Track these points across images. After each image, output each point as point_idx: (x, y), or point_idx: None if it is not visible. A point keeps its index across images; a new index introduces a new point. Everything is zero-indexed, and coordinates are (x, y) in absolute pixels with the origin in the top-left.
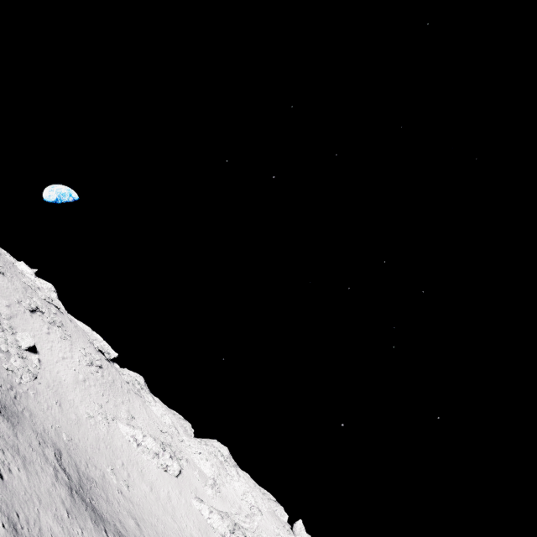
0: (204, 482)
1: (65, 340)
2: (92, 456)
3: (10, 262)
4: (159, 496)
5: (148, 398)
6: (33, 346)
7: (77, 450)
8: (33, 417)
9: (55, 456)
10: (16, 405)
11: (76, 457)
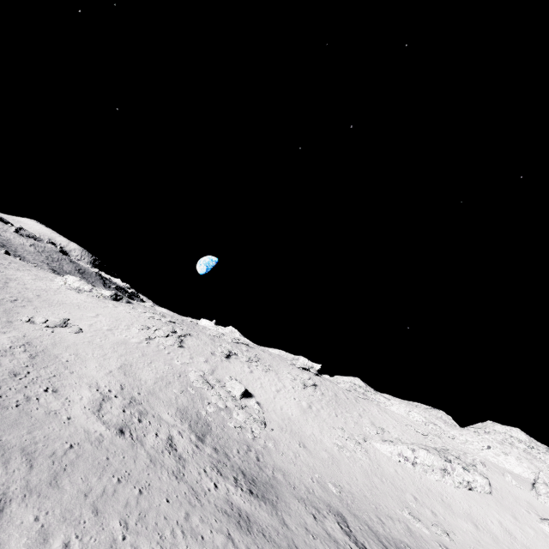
0: (531, 491)
1: (268, 372)
2: (376, 502)
3: (192, 323)
4: (493, 534)
5: (379, 398)
6: (245, 391)
7: (356, 502)
8: (287, 477)
9: (341, 529)
10: (263, 470)
11: (362, 514)
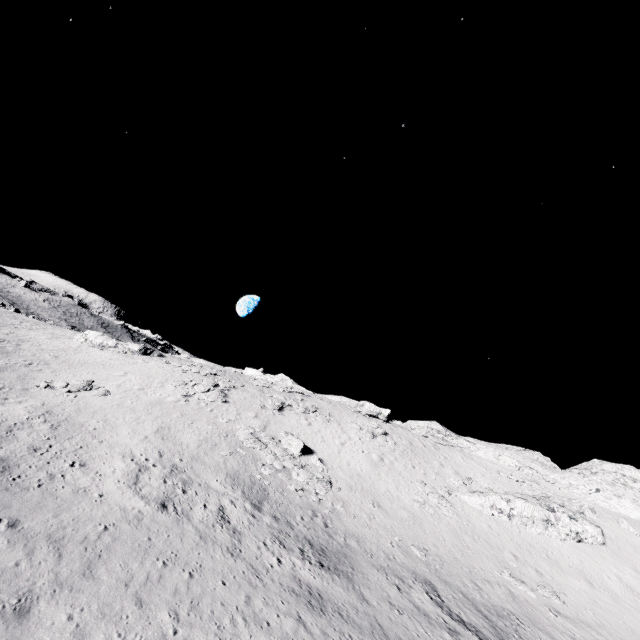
0: None
1: (329, 423)
2: (470, 565)
3: (236, 374)
4: (611, 592)
5: (462, 443)
6: (304, 448)
7: (446, 566)
8: (362, 543)
9: (432, 600)
10: (333, 537)
11: (454, 579)
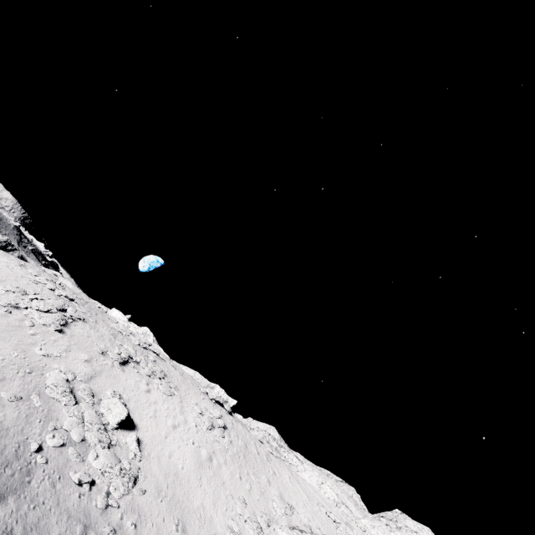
0: None
1: (171, 396)
2: None
3: (99, 309)
4: None
5: (292, 459)
6: (127, 418)
7: None
8: None
9: None
10: None
11: None
